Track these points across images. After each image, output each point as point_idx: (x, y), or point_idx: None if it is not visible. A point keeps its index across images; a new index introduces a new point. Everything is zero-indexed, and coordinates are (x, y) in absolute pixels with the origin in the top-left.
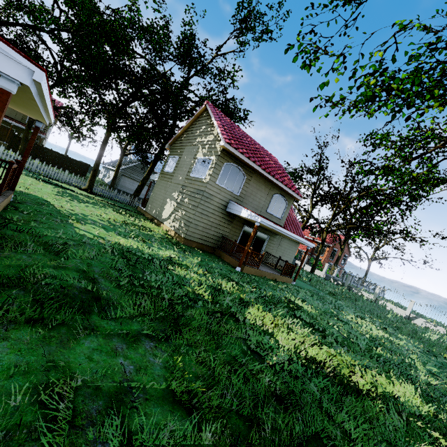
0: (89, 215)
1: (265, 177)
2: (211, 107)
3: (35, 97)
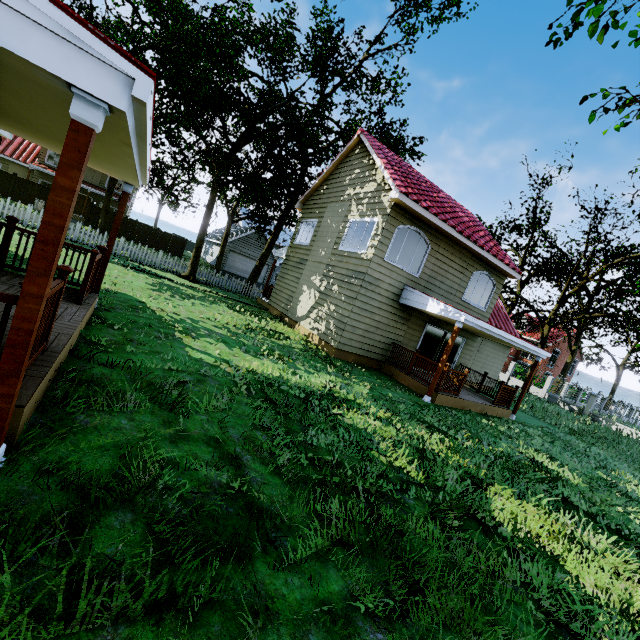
0: (200, 320)
1: (460, 244)
2: (369, 138)
3: (132, 138)
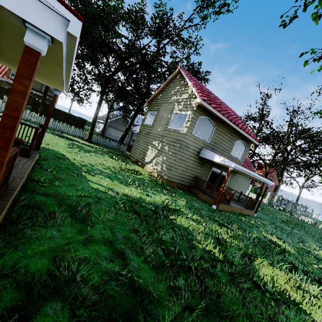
0: (95, 164)
1: (230, 126)
2: (184, 71)
3: (63, 62)
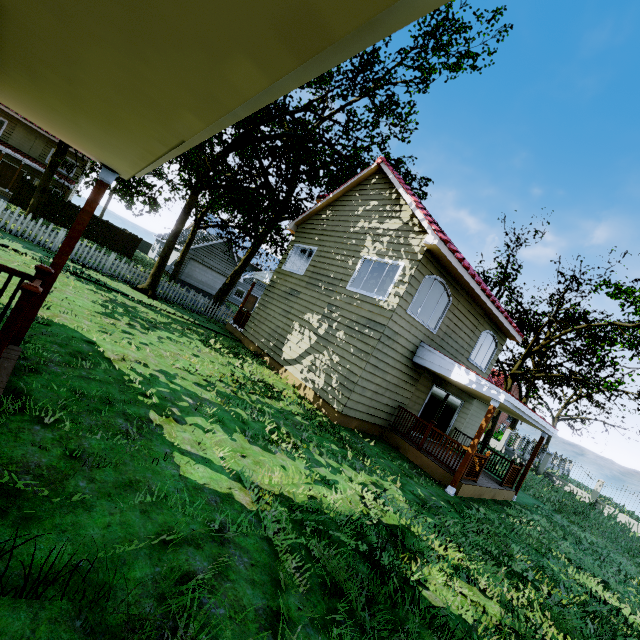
0: (176, 373)
1: (478, 301)
2: (393, 170)
3: None
